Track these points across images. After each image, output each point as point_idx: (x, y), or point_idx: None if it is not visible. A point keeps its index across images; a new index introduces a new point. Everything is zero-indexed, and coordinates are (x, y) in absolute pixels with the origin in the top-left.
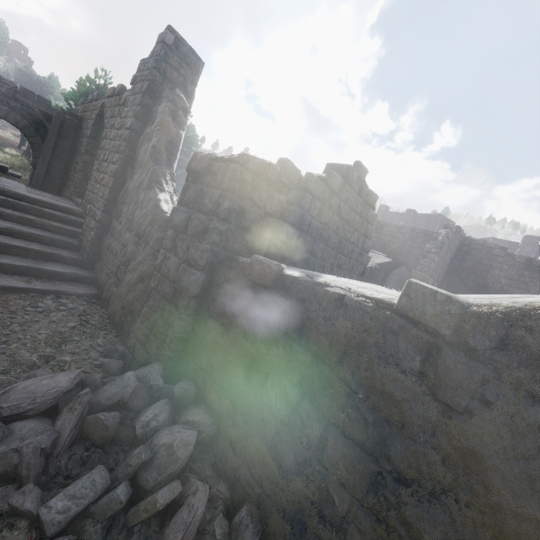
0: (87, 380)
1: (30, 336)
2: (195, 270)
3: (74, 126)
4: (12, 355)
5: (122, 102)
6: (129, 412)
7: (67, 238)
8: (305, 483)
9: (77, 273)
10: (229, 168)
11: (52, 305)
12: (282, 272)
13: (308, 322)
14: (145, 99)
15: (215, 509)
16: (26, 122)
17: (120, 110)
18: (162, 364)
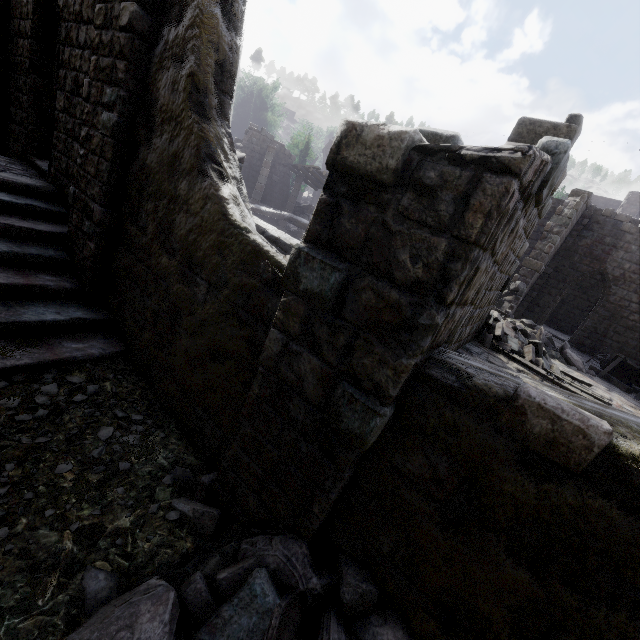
0: (185, 597)
1: (44, 485)
2: (379, 405)
3: None
4: (25, 551)
5: None
6: None
7: (44, 248)
8: None
9: (81, 318)
10: (484, 185)
11: (59, 395)
12: (609, 445)
13: None
14: None
15: None
16: None
17: None
18: (305, 542)
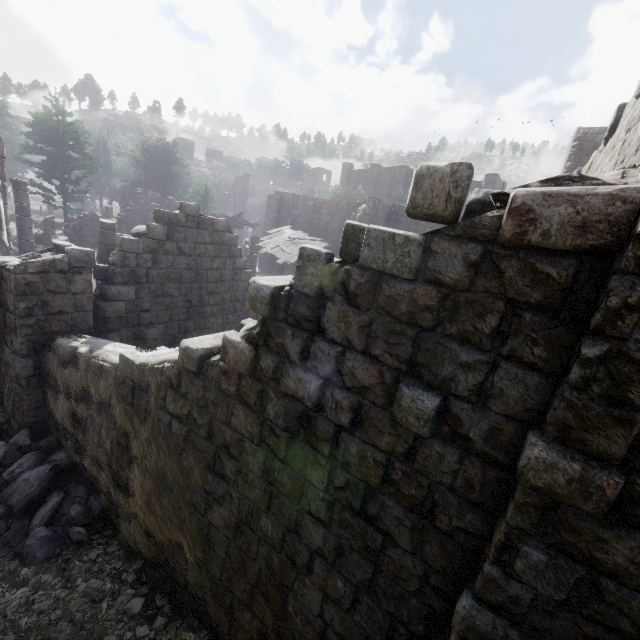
0: None
1: None
2: (21, 359)
3: None
4: None
5: None
6: (6, 468)
7: None
8: (107, 473)
9: None
10: (11, 278)
11: None
12: (76, 351)
13: (91, 384)
14: None
15: (73, 503)
16: None
17: None
18: (29, 429)
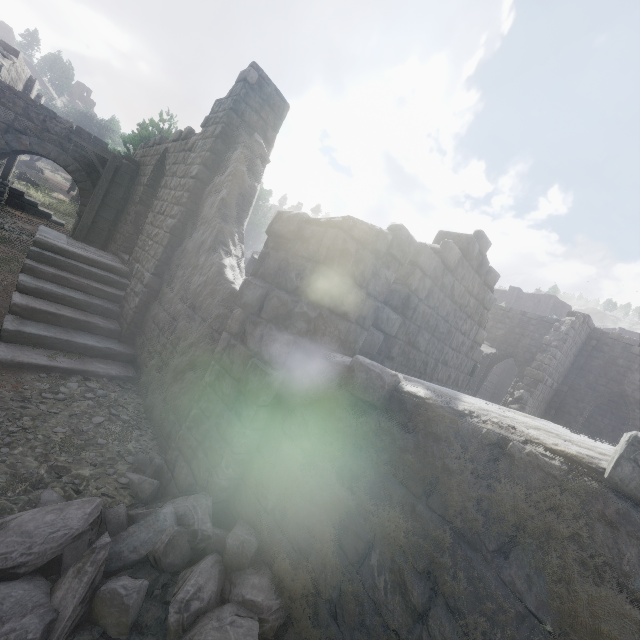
0: (107, 515)
1: (43, 435)
2: (270, 369)
3: (130, 172)
4: (14, 465)
5: (189, 147)
6: (161, 573)
7: (106, 302)
8: None
9: (112, 349)
10: (327, 234)
11: (77, 391)
12: (398, 387)
13: (445, 475)
14: (217, 145)
15: None
16: (78, 165)
17: (185, 156)
18: (212, 497)
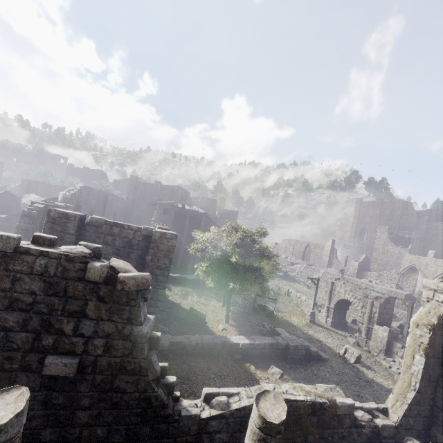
0: None
1: None
2: None
3: None
4: None
5: None
6: None
7: None
8: None
9: None
10: None
11: None
12: None
13: None
14: None
15: None
16: None
17: None
18: None
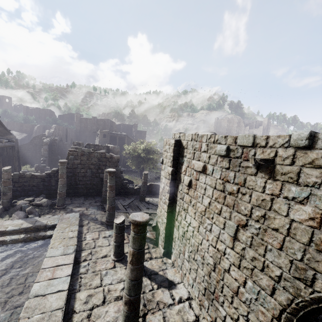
0: None
1: None
2: None
3: None
4: None
5: None
6: None
7: None
8: None
9: None
10: None
11: None
12: None
13: None
14: None
15: None
16: None
17: None
18: None
